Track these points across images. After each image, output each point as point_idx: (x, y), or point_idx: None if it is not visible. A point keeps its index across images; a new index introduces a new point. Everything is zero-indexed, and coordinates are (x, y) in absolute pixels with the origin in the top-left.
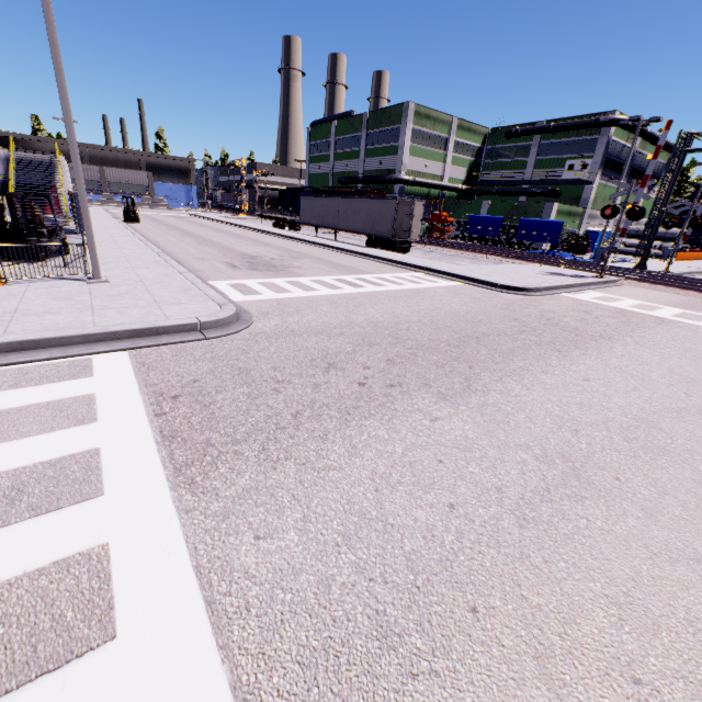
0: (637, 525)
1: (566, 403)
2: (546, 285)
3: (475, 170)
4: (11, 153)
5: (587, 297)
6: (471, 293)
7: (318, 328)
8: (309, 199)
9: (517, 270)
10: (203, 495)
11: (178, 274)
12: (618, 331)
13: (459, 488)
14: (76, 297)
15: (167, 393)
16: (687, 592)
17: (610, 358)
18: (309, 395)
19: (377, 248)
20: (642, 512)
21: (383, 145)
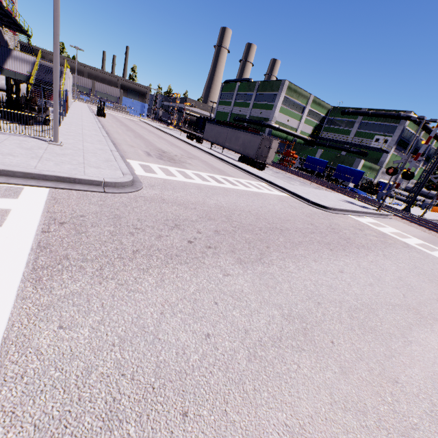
0: (332, 378)
1: (320, 283)
2: (341, 208)
3: (318, 129)
4: (37, 59)
5: (364, 221)
6: (291, 202)
7: (181, 201)
8: (211, 125)
9: (326, 195)
10: (41, 290)
11: (109, 151)
12: (375, 246)
13: (219, 324)
14: (35, 150)
15: (58, 219)
16: (346, 435)
17: (363, 261)
18: (152, 241)
19: (245, 163)
20: (339, 369)
21: (264, 102)
